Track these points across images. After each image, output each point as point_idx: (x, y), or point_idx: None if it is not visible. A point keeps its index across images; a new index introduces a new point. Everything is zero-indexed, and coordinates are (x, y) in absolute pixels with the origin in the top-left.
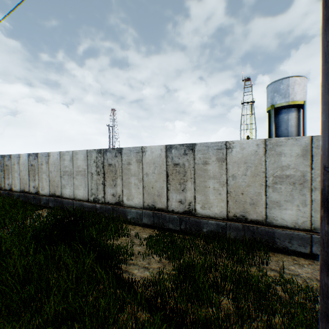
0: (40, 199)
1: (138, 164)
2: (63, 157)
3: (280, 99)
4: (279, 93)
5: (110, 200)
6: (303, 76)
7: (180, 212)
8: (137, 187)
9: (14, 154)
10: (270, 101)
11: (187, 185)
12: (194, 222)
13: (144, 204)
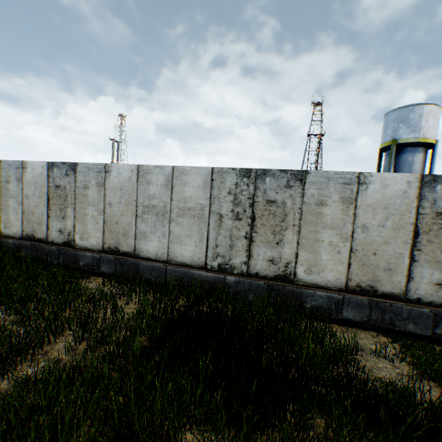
0: (75, 257)
1: (345, 206)
2: (146, 176)
3: (407, 133)
4: (406, 125)
5: (262, 270)
6: (439, 105)
7: (435, 302)
8: (335, 251)
9: (6, 161)
10: (391, 133)
11: None
12: None
13: (348, 284)
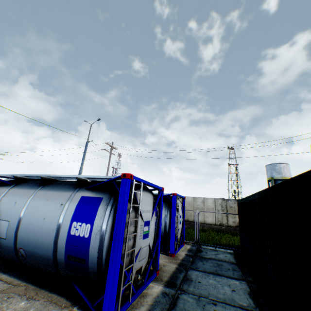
0: None
1: None
2: (196, 200)
3: (276, 175)
4: (275, 171)
5: (231, 224)
6: (287, 163)
7: None
8: None
9: None
10: (270, 174)
11: None
12: None
13: None
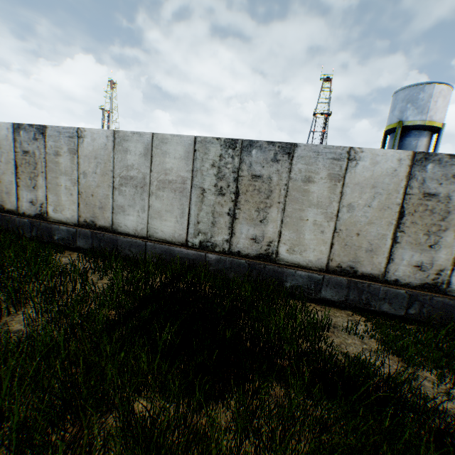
0: (50, 230)
1: (332, 183)
2: (123, 144)
3: (414, 115)
4: (415, 105)
5: (244, 248)
6: (451, 86)
7: (412, 284)
8: (319, 230)
9: None
10: (398, 114)
11: (443, 237)
12: (440, 304)
13: (329, 264)
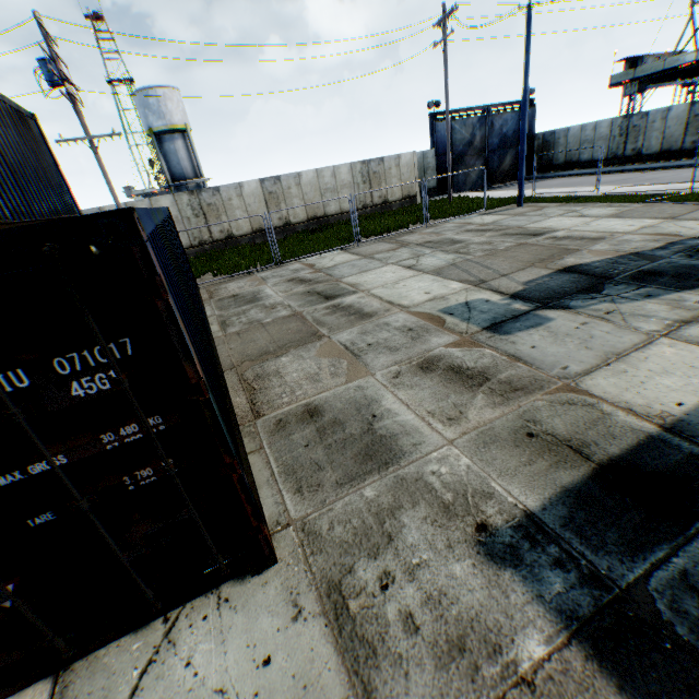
0: None
1: None
2: None
3: (157, 122)
4: (152, 112)
5: None
6: (172, 88)
7: None
8: None
9: None
10: (146, 121)
11: None
12: None
13: None
